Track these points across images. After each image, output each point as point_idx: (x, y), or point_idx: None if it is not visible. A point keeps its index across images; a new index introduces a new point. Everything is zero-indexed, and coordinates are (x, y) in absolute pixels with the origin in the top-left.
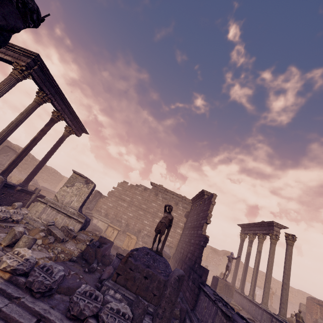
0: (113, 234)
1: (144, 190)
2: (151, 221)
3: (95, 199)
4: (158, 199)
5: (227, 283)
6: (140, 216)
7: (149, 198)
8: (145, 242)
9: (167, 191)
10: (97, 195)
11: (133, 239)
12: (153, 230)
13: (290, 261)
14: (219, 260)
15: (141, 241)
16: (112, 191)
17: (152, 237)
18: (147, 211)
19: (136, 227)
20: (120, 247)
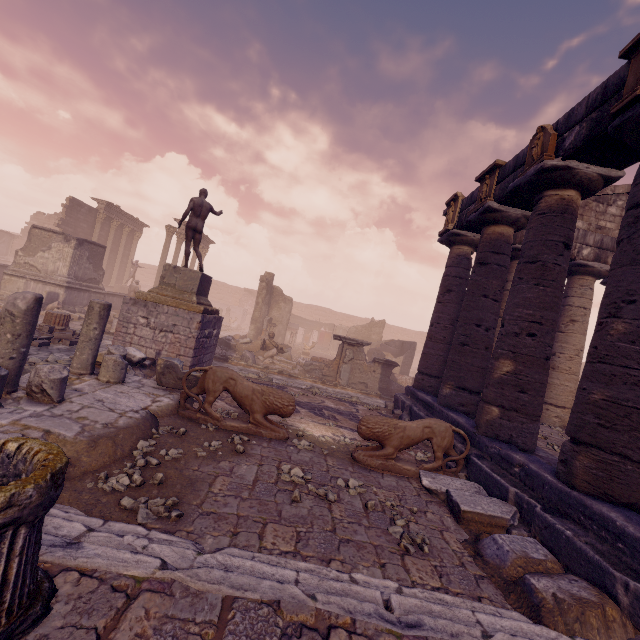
0: None
1: None
2: None
3: (1, 240)
4: None
5: (123, 286)
6: None
7: None
8: None
9: None
10: (1, 234)
11: None
12: None
13: (165, 251)
14: None
15: None
16: (26, 228)
17: None
18: None
19: None
20: None
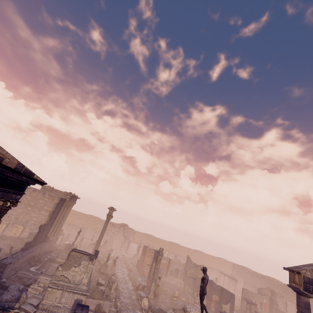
0: (2, 227)
1: (33, 191)
2: (38, 213)
3: None
4: (45, 196)
5: (71, 247)
6: (28, 211)
7: (37, 197)
8: (31, 229)
9: (53, 190)
10: None
11: (20, 229)
12: (39, 220)
13: (105, 229)
14: (116, 231)
15: (28, 229)
16: None
17: (38, 225)
18: (35, 206)
19: (24, 219)
20: (9, 235)
